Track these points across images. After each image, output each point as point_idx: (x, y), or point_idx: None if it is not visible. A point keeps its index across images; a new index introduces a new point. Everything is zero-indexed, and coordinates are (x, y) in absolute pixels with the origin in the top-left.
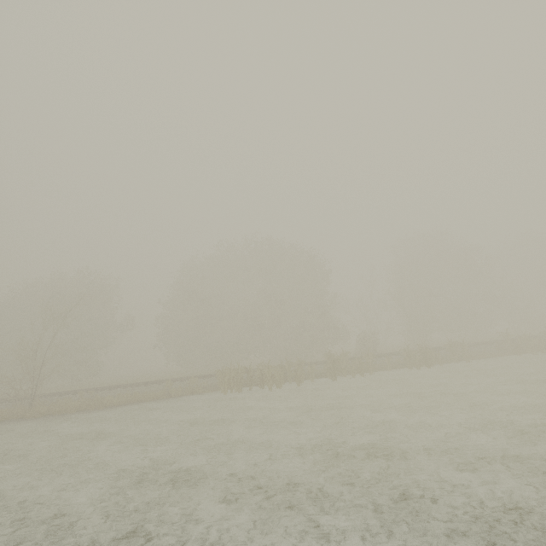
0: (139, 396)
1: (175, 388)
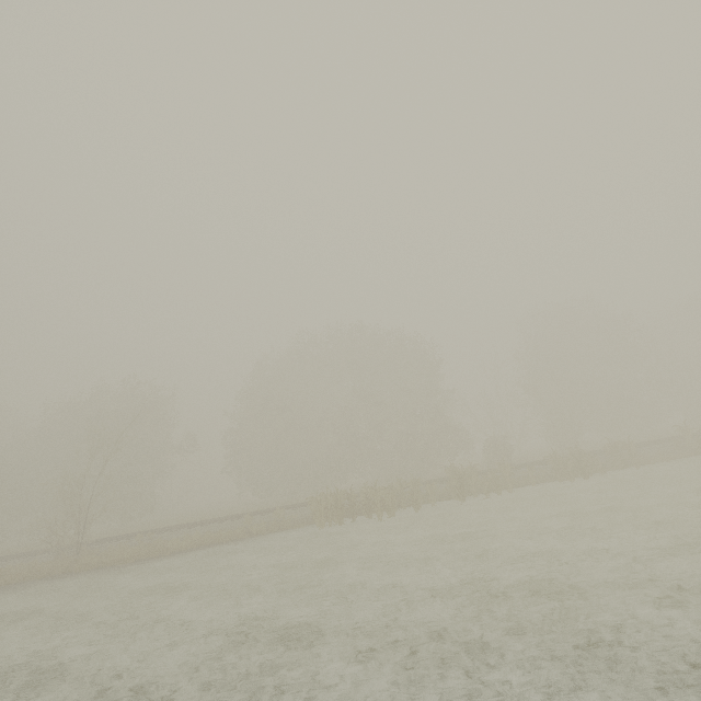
0: (212, 536)
1: (257, 524)
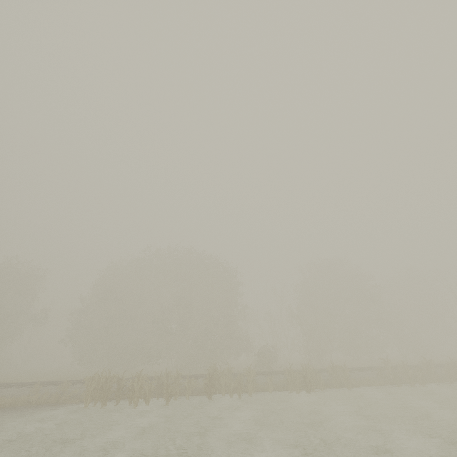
0: None
1: (39, 394)
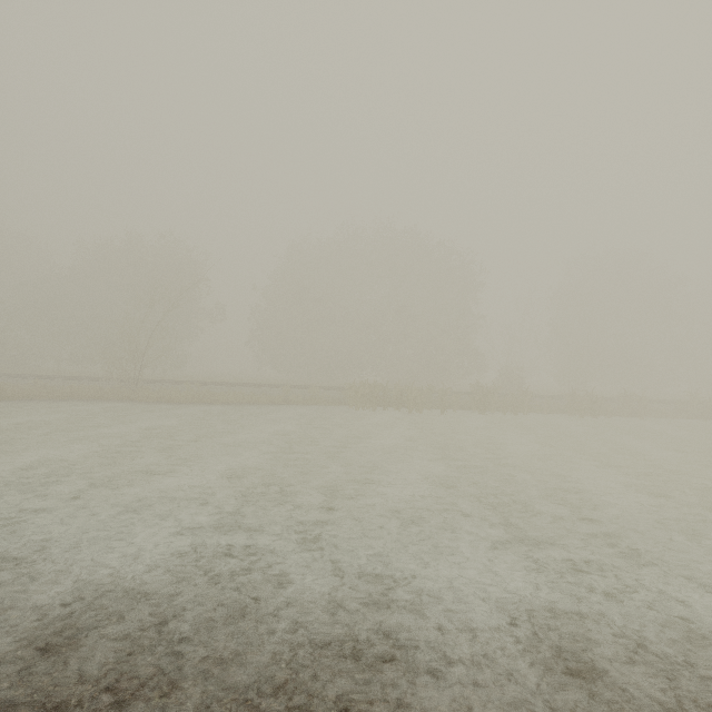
0: (255, 397)
1: (295, 395)
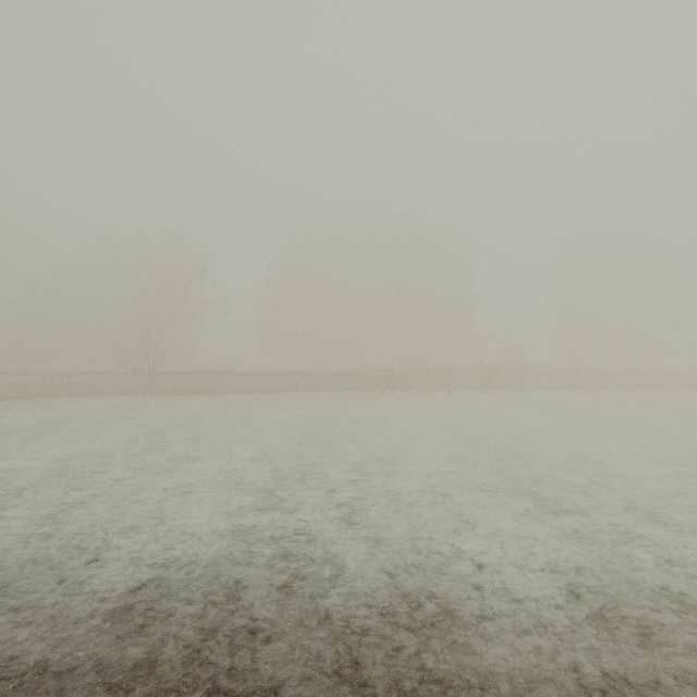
0: (265, 385)
1: (304, 382)
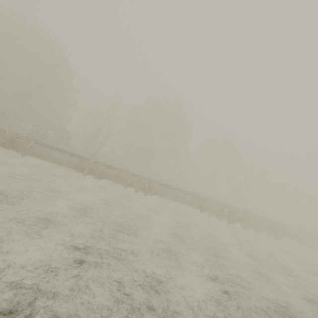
0: None
1: None
